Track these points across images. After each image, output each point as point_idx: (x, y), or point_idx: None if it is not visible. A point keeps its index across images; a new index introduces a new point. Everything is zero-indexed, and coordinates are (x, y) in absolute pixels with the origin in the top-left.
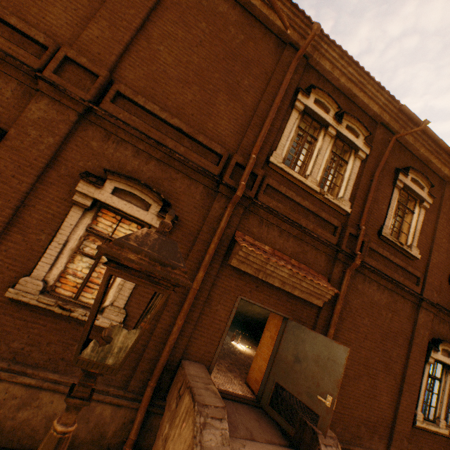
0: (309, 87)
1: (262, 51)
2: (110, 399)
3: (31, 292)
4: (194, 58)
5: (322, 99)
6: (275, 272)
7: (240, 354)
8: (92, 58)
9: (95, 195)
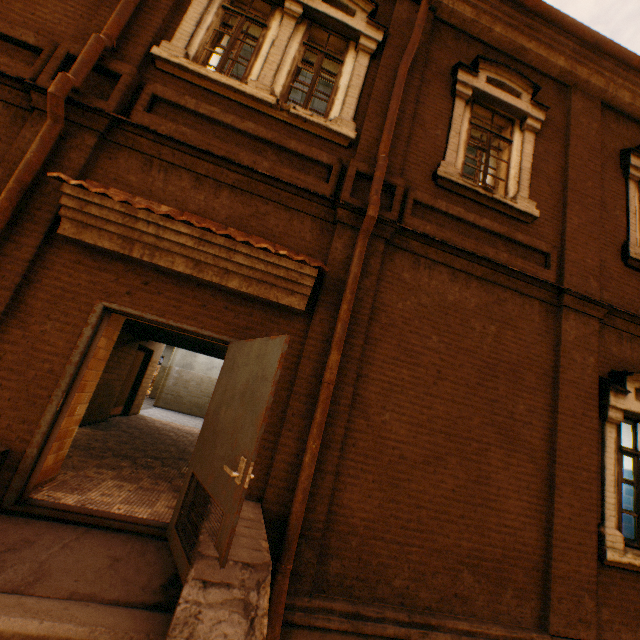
0: None
1: None
2: None
3: None
4: None
5: None
6: (166, 240)
7: None
8: None
9: None
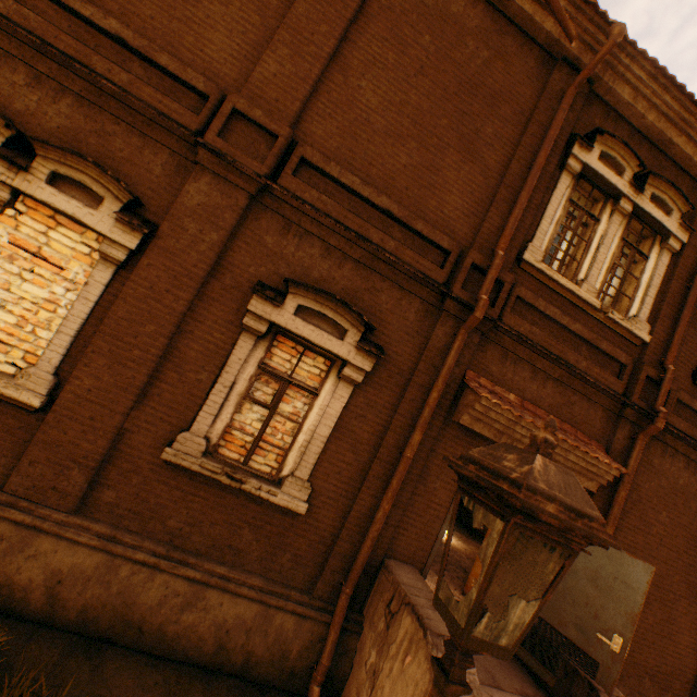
0: (592, 132)
1: (516, 75)
2: (292, 606)
3: (192, 453)
4: (411, 95)
5: (612, 152)
6: (526, 436)
7: (442, 545)
8: (267, 109)
9: (272, 316)
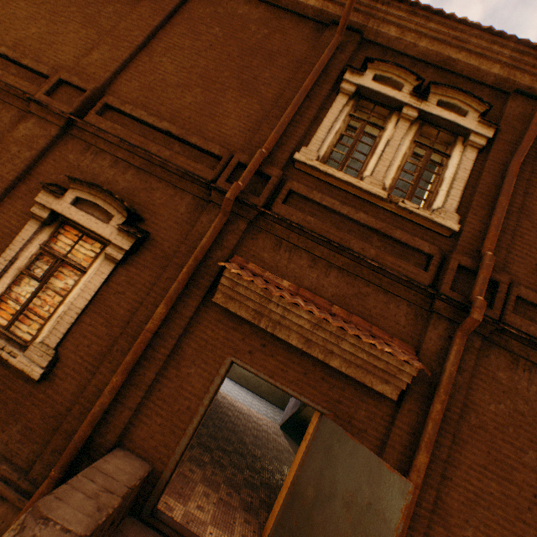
0: (365, 63)
1: (293, 40)
2: None
3: None
4: (201, 62)
5: (387, 74)
6: (287, 318)
7: None
8: (87, 79)
9: (53, 205)
